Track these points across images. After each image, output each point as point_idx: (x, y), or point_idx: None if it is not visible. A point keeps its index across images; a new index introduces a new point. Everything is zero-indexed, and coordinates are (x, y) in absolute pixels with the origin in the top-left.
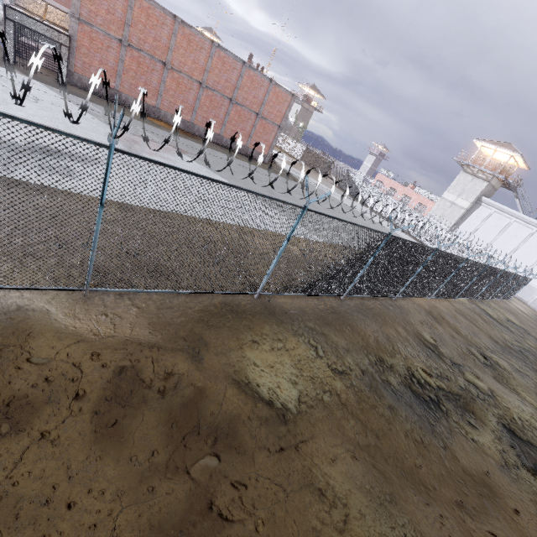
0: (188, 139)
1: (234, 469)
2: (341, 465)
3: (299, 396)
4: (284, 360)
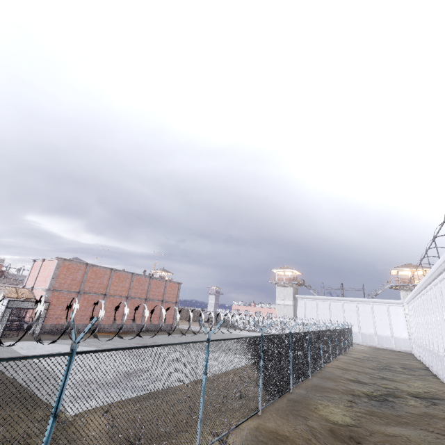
0: (130, 336)
1: (368, 444)
2: (389, 429)
3: (351, 418)
4: (331, 408)
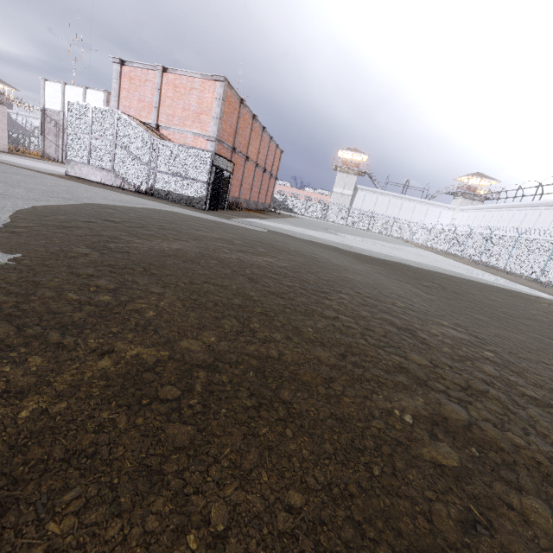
0: (281, 218)
1: None
2: None
3: None
4: None
